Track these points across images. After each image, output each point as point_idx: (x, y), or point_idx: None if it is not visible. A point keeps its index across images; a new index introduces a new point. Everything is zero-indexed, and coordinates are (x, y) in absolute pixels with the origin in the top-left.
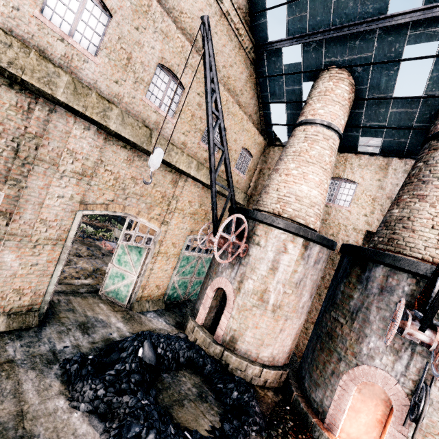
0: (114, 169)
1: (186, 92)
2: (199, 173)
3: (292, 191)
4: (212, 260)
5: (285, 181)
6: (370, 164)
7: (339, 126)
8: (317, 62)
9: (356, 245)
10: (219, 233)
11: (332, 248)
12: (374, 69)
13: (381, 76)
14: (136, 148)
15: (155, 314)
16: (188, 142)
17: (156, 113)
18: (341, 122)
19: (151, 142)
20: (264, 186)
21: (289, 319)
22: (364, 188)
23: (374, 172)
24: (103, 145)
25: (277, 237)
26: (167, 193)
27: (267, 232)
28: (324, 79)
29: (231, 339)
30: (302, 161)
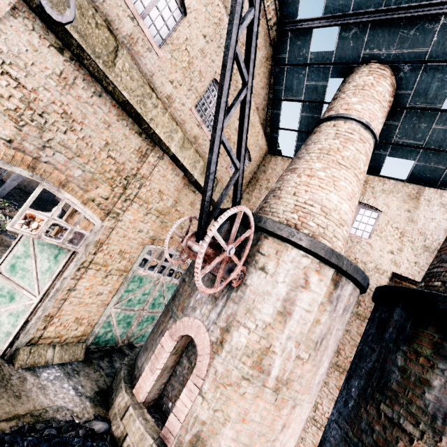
0: (27, 81)
1: (187, 20)
2: (183, 154)
3: (317, 198)
4: (180, 286)
5: (306, 183)
6: (397, 191)
7: (377, 131)
8: (354, 53)
9: (424, 290)
10: (213, 232)
11: (365, 291)
12: (426, 70)
13: (433, 80)
14: (82, 61)
15: (60, 372)
16: (177, 99)
17: (132, 21)
18: (378, 126)
19: (114, 63)
20: (271, 189)
21: (298, 406)
22: (389, 219)
23: (402, 200)
24: (9, 19)
25: (295, 261)
26: (126, 166)
27: (279, 252)
28: (362, 73)
29: (193, 442)
30: (332, 161)
